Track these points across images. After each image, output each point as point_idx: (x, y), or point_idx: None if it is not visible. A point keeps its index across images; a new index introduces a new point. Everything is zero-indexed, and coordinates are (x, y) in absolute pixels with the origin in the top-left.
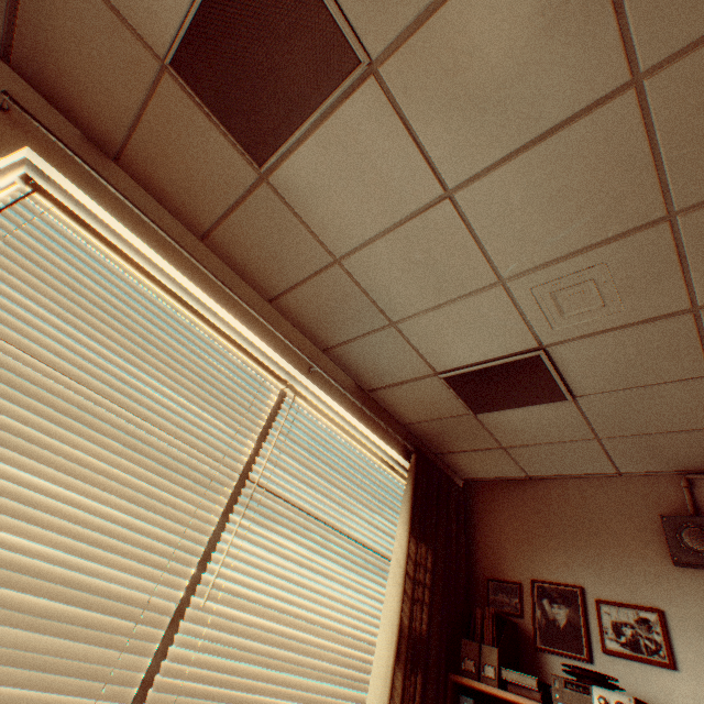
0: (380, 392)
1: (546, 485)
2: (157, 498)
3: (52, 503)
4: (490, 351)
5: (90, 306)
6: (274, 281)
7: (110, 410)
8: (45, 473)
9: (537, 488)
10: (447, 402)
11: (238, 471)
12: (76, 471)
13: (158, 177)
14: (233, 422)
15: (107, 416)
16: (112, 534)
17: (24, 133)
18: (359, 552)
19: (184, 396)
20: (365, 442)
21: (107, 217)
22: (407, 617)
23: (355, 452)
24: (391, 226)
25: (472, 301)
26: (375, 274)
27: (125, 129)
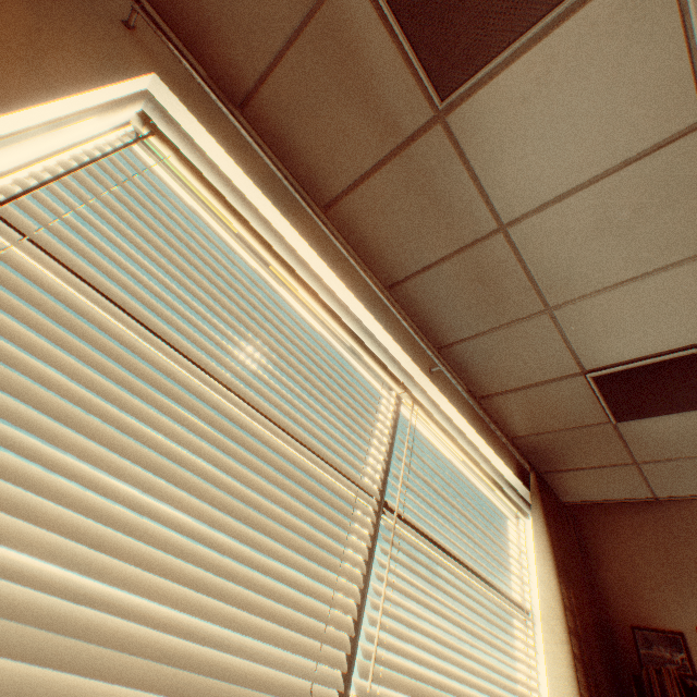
0: (495, 398)
1: (681, 508)
2: (305, 535)
3: (191, 546)
4: (671, 340)
5: (214, 278)
6: (404, 260)
7: (246, 413)
8: (182, 502)
9: (670, 512)
10: (582, 408)
11: (376, 495)
12: (216, 498)
13: (292, 127)
14: (362, 433)
15: (242, 421)
16: (263, 590)
17: (149, 57)
18: (491, 598)
19: (315, 398)
20: (476, 459)
21: (233, 171)
22: (584, 688)
23: (468, 471)
24: (598, 174)
25: (675, 274)
26: (550, 243)
27: (267, 60)
